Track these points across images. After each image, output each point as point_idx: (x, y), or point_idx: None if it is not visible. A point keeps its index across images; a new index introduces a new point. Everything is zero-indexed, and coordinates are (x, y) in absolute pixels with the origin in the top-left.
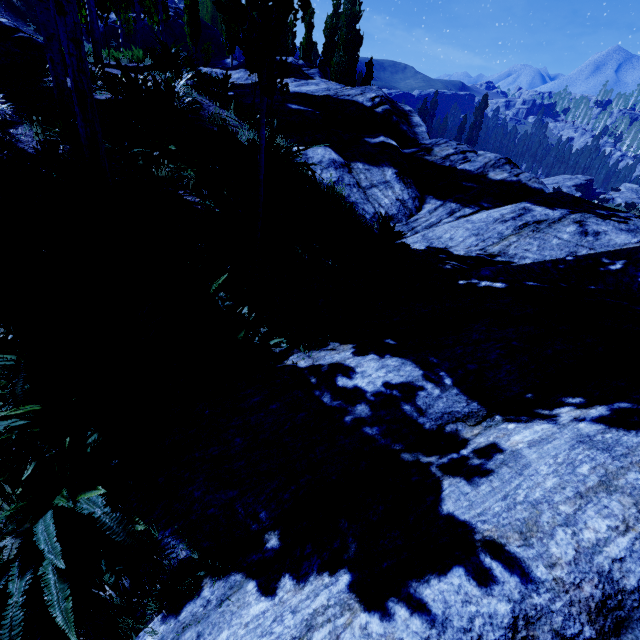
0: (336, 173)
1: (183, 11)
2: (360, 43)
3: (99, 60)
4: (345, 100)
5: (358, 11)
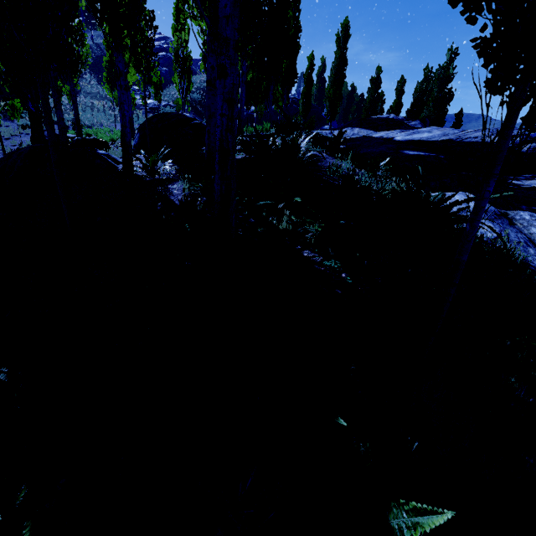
0: (494, 226)
1: (297, 99)
2: (451, 98)
3: (240, 132)
4: (473, 142)
5: (451, 73)
